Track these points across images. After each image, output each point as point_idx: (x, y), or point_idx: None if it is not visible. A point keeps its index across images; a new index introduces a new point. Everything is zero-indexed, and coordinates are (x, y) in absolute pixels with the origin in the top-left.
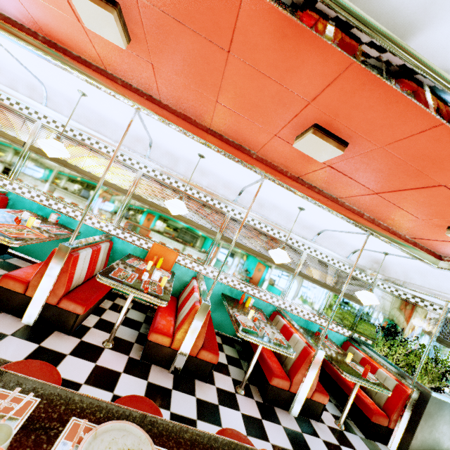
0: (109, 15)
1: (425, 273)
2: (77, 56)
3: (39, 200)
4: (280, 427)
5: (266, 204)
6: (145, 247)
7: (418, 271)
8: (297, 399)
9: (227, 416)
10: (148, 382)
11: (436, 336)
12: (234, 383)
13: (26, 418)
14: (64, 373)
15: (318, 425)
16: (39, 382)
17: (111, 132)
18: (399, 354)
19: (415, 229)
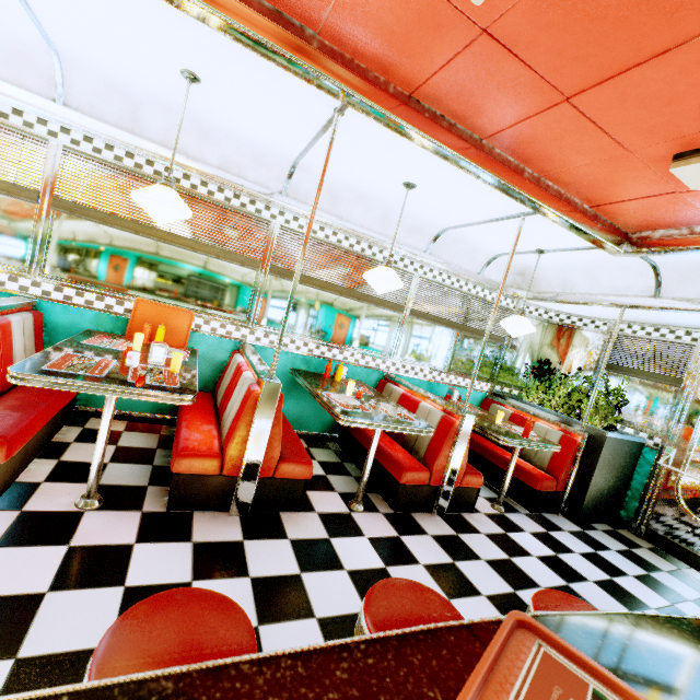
0: None
1: (594, 273)
2: None
3: None
4: (428, 537)
5: (343, 192)
6: (119, 312)
7: (582, 273)
8: (442, 492)
9: (348, 550)
10: (193, 544)
11: (601, 362)
12: (344, 499)
13: None
14: None
15: (473, 517)
16: None
17: None
18: (558, 398)
19: (606, 183)
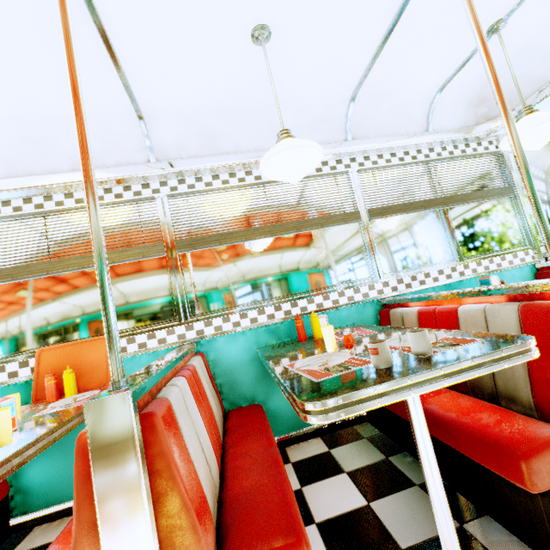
0: None
1: None
2: None
3: None
4: None
5: (212, 123)
6: (25, 375)
7: None
8: None
9: None
10: None
11: None
12: None
13: None
14: None
15: None
16: None
17: None
18: None
19: None
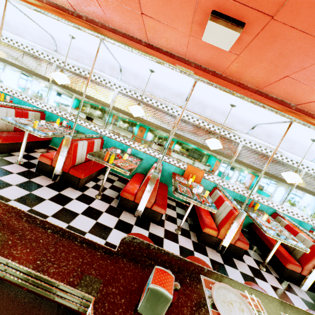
0: (236, 34)
1: None
2: (165, 51)
3: (119, 140)
4: (298, 297)
5: (274, 135)
6: (182, 168)
7: None
8: (307, 279)
9: (262, 286)
10: (209, 258)
11: None
12: (256, 262)
13: (266, 312)
14: (168, 250)
15: None
16: (247, 286)
17: (160, 92)
18: None
19: None
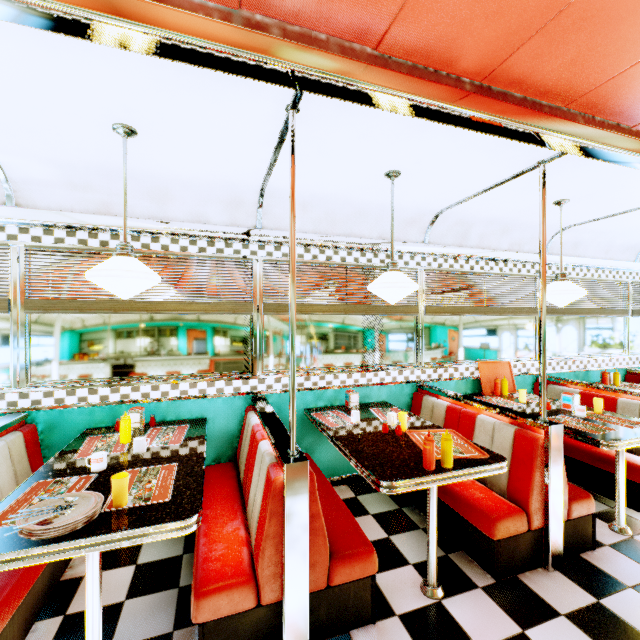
0: None
1: None
2: (521, 98)
3: (311, 385)
4: None
5: (585, 238)
6: (468, 376)
7: None
8: None
9: None
10: None
11: None
12: None
13: None
14: None
15: None
16: None
17: (369, 227)
18: None
19: None
